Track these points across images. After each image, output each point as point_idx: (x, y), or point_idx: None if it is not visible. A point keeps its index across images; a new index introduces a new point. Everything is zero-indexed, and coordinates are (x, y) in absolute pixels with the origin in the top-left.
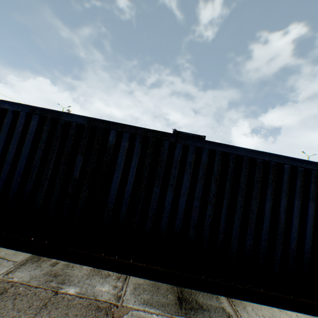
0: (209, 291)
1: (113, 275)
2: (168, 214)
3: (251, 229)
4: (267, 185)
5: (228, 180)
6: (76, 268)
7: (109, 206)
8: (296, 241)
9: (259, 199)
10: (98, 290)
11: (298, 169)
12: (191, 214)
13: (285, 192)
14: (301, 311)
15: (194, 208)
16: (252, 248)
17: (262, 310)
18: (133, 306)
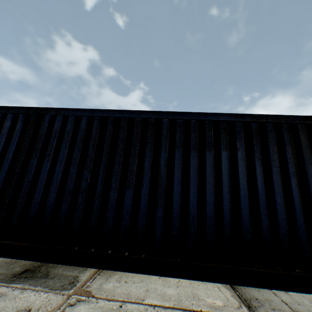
0: (81, 264)
1: None
2: (43, 184)
3: (130, 188)
4: (146, 141)
5: (106, 142)
6: None
7: None
8: (180, 194)
9: (139, 157)
10: None
11: (178, 121)
12: (67, 181)
13: (165, 145)
14: (189, 278)
15: (70, 175)
16: (132, 209)
17: (131, 278)
18: None
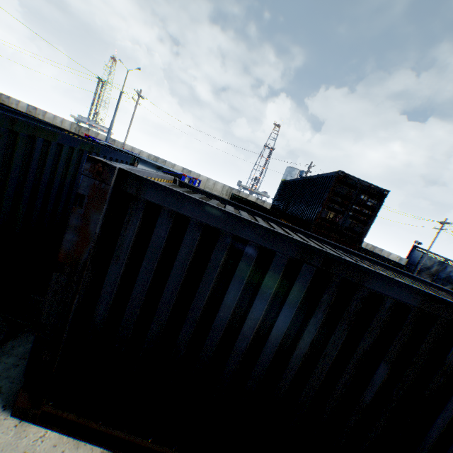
0: None
1: None
2: None
3: None
4: None
5: None
6: None
7: None
8: None
9: None
10: None
11: None
12: None
13: None
14: None
15: None
16: None
17: None
18: None
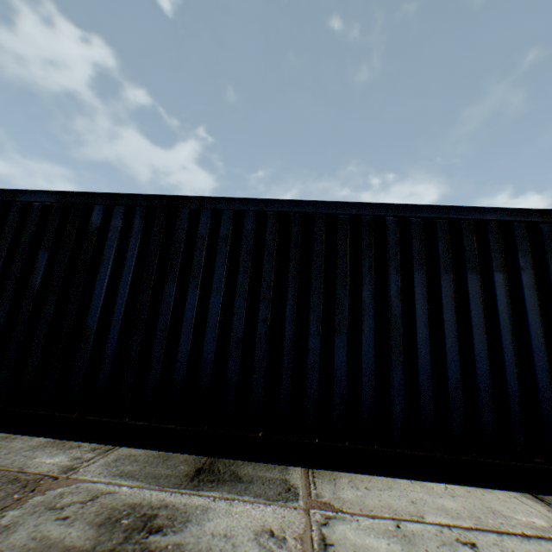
0: (273, 461)
1: (86, 446)
2: (191, 327)
3: (341, 335)
4: (361, 255)
5: (292, 256)
6: (21, 440)
7: (89, 327)
8: (428, 345)
9: (351, 281)
10: (37, 462)
11: (413, 221)
12: (232, 321)
13: (395, 261)
14: (459, 482)
15: (236, 312)
16: (348, 370)
17: (370, 482)
18: (91, 478)
